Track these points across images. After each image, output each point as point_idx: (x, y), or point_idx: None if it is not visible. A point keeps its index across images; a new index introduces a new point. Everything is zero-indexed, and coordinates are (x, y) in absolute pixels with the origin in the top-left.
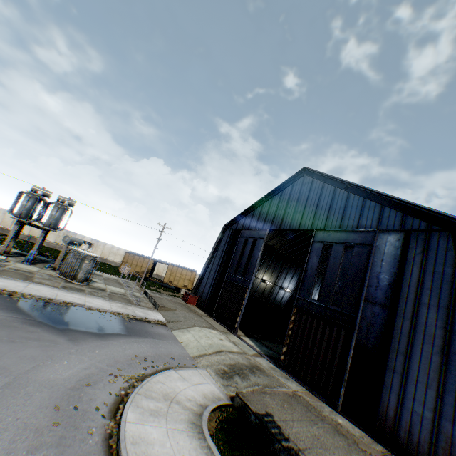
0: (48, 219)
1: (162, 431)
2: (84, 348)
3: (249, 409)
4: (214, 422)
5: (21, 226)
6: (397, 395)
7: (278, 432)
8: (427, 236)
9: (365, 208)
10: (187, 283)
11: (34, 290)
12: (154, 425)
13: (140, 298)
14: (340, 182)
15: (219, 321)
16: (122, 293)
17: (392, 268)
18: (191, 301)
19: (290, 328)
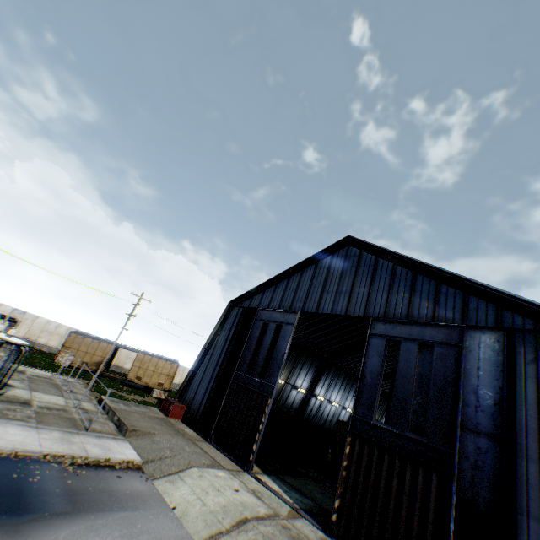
0: None
1: None
2: None
3: None
4: None
5: None
6: None
7: None
8: (538, 340)
9: (441, 295)
10: (164, 380)
11: None
12: None
13: (93, 413)
14: (402, 258)
15: (221, 448)
16: (62, 407)
17: (495, 380)
18: (175, 412)
19: (344, 466)
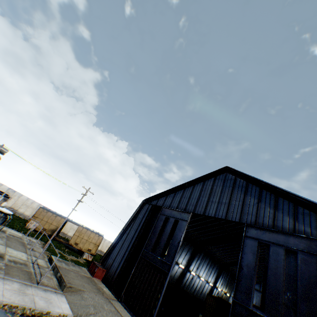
0: None
1: None
2: None
3: None
4: None
5: None
6: None
7: None
8: None
9: (299, 214)
10: (92, 247)
11: None
12: None
13: (44, 268)
14: (266, 184)
15: (128, 308)
16: (24, 262)
17: None
18: (98, 274)
19: None
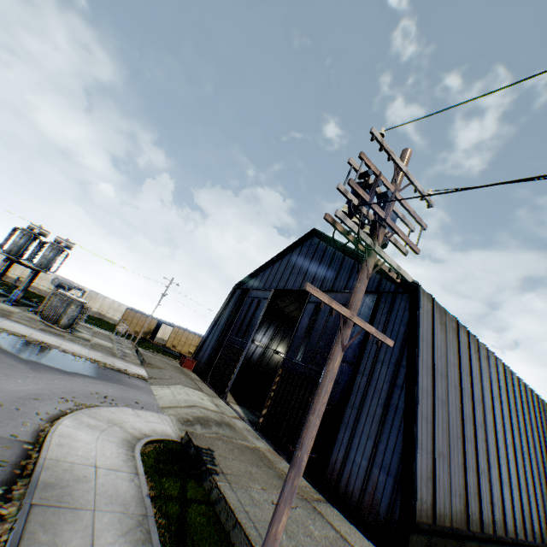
0: (40, 259)
1: (93, 437)
2: (44, 377)
3: (191, 443)
4: (152, 448)
5: (9, 264)
6: (346, 448)
7: (209, 459)
8: (394, 298)
9: (354, 270)
10: (193, 349)
11: (9, 325)
12: (87, 432)
13: (129, 354)
14: (340, 244)
15: (211, 387)
16: (109, 347)
17: None
18: (187, 364)
19: (273, 390)
